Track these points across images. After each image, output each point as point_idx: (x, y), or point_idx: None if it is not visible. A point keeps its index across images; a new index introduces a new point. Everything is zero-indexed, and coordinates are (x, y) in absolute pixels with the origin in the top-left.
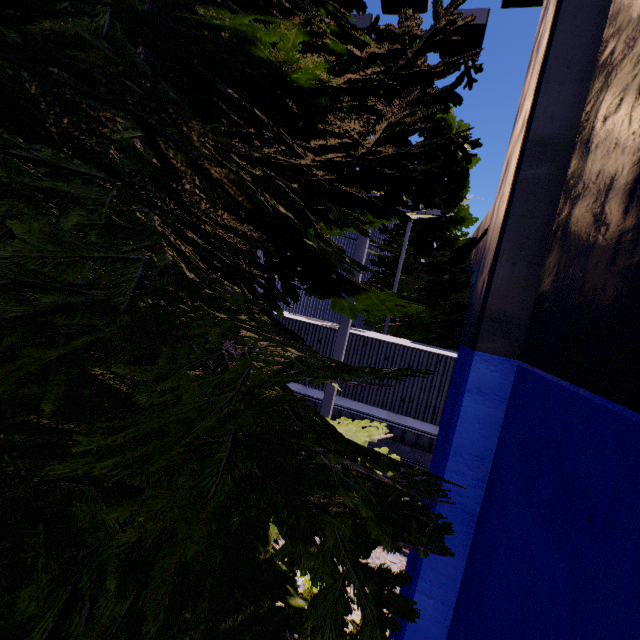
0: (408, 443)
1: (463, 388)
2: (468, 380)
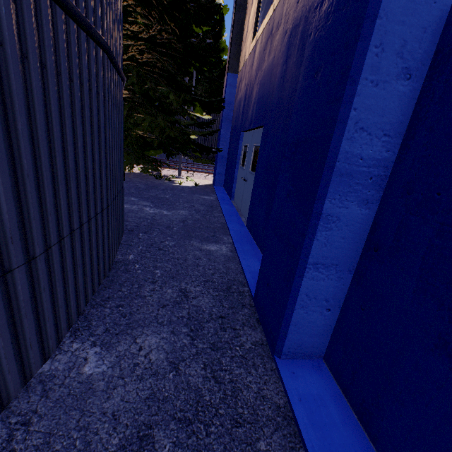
0: (210, 158)
1: (226, 85)
2: (227, 82)
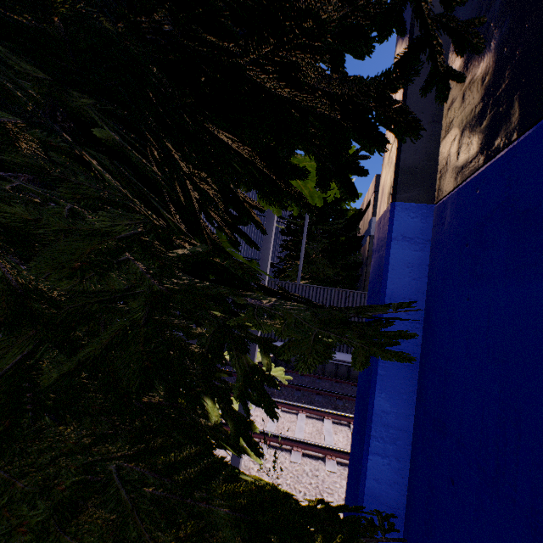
0: (329, 374)
1: (389, 238)
2: (393, 229)
